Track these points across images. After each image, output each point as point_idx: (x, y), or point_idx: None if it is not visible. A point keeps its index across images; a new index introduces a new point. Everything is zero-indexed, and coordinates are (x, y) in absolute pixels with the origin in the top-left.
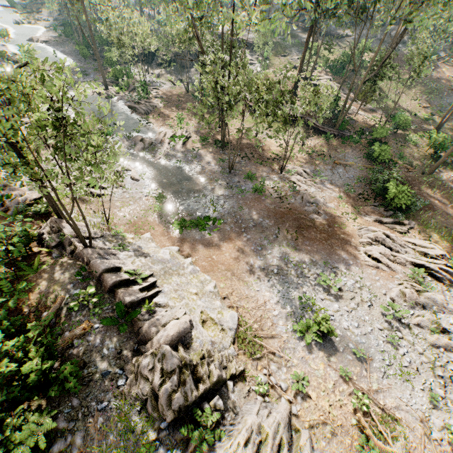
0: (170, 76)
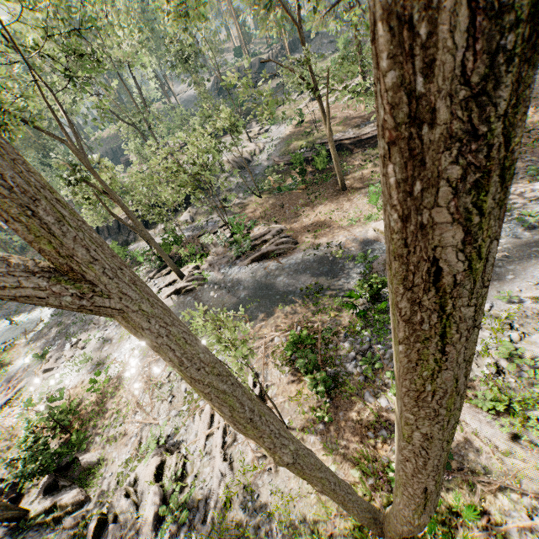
0: (206, 207)
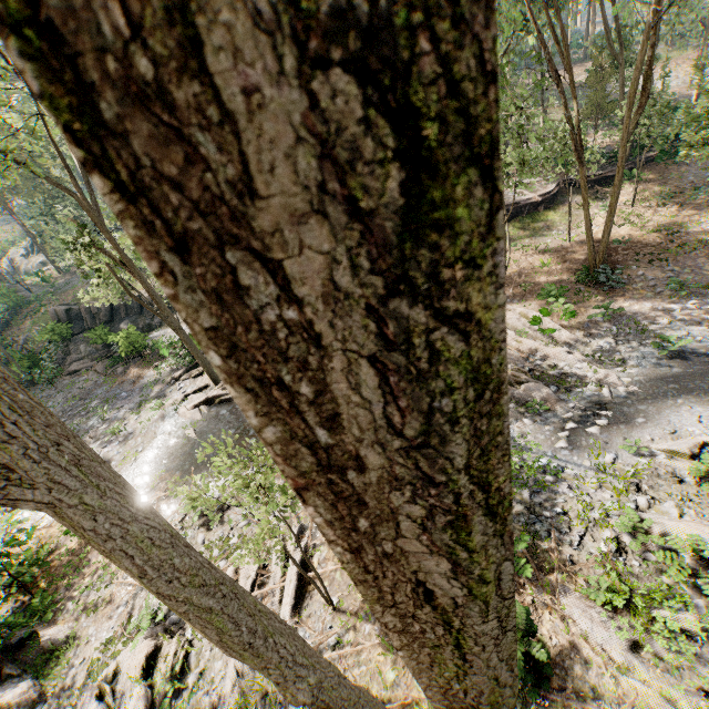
0: None
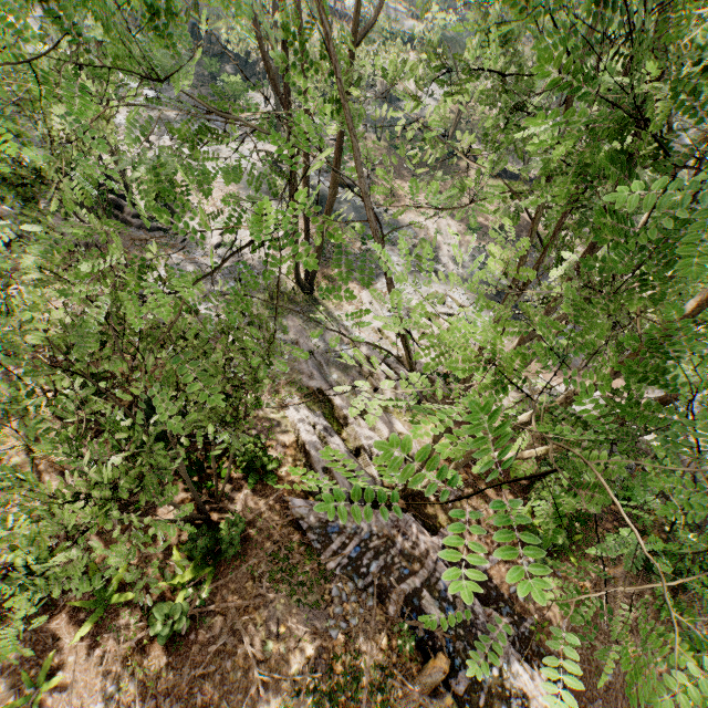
0: None
